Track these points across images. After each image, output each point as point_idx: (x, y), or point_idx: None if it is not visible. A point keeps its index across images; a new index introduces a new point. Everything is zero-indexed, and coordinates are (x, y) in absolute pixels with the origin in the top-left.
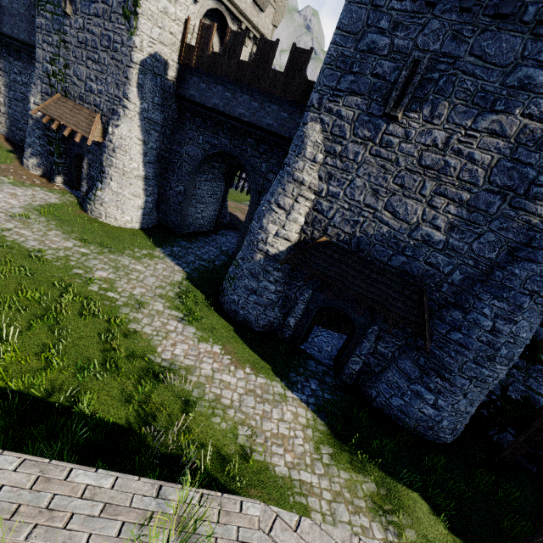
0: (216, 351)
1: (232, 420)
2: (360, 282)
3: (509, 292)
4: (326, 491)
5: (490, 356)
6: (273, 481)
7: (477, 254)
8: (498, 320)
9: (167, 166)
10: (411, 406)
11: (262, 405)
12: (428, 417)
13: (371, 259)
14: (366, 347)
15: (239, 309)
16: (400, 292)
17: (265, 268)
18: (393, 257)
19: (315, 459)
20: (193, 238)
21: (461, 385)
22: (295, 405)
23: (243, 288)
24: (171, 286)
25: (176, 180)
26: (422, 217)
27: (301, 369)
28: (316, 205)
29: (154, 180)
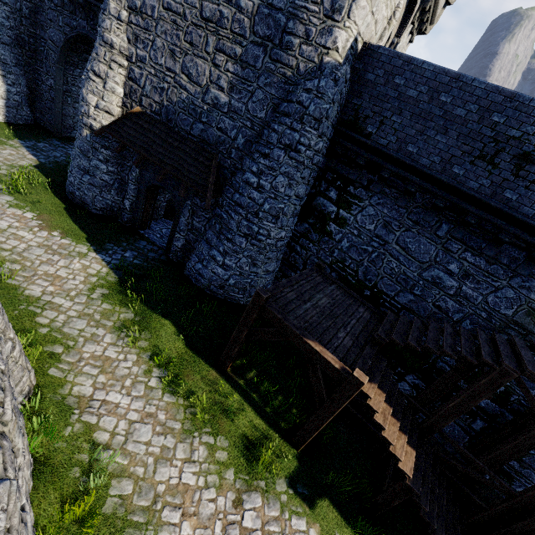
0: (27, 216)
1: (1, 257)
2: (163, 151)
3: (270, 148)
4: (74, 311)
5: (257, 212)
6: (13, 296)
7: (252, 115)
8: (262, 176)
9: (35, 56)
10: (206, 269)
11: (51, 256)
12: (218, 276)
13: (178, 129)
14: (183, 222)
15: (76, 190)
16: (196, 159)
17: (93, 145)
18: (194, 125)
19: (82, 294)
20: (73, 142)
21: (240, 244)
22: (93, 261)
23: (76, 168)
24: (10, 167)
25: (46, 72)
26: (209, 78)
27: (125, 244)
28: (130, 73)
29: (18, 68)
